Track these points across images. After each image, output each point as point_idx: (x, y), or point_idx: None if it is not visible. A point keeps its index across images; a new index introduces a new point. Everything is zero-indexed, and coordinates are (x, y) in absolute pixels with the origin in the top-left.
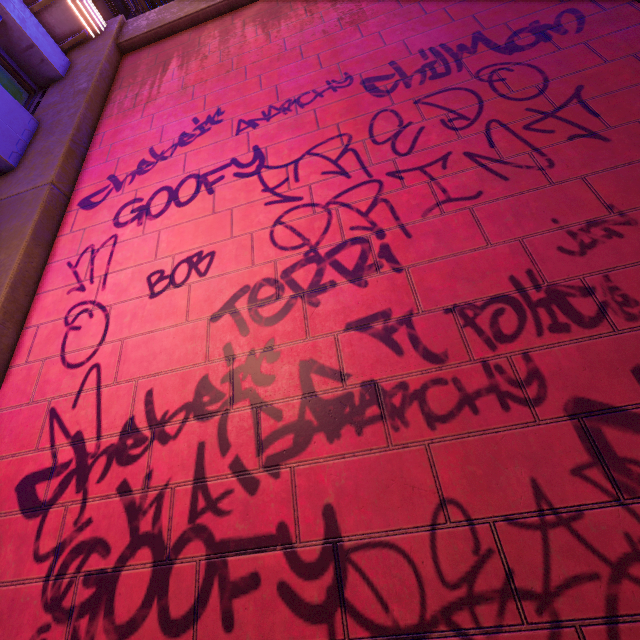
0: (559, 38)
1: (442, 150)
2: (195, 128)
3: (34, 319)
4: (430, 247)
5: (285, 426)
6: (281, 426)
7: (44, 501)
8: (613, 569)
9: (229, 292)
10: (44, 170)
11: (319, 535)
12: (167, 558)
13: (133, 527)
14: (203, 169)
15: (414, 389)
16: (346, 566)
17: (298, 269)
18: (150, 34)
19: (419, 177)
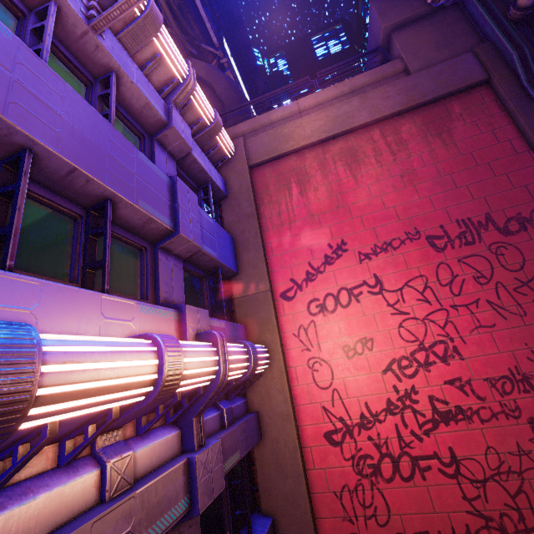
0: (531, 230)
1: (475, 296)
2: (332, 252)
3: (290, 363)
4: (474, 350)
5: (428, 420)
6: (426, 420)
7: (338, 441)
8: None
9: (387, 361)
10: (260, 279)
11: (448, 455)
12: (396, 461)
13: (379, 451)
14: (348, 285)
15: (474, 410)
16: (459, 464)
17: (417, 353)
18: (269, 159)
19: (466, 311)
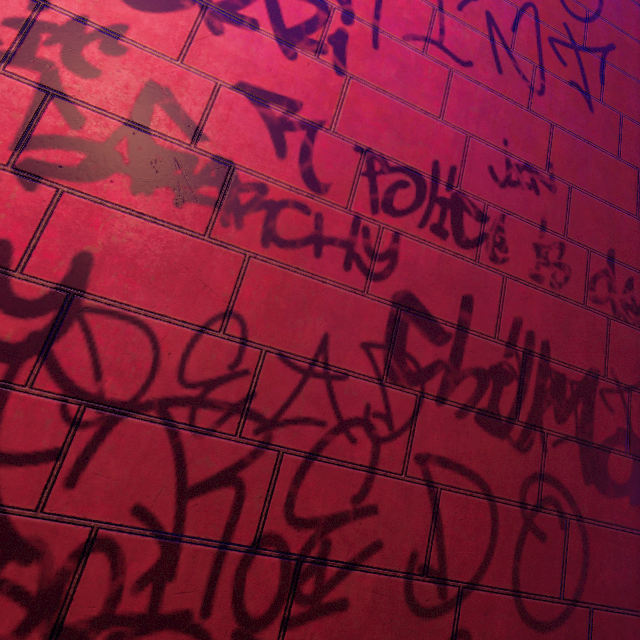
0: None
1: None
2: None
3: None
4: (388, 75)
5: (79, 140)
6: (73, 136)
7: None
8: (340, 424)
9: None
10: None
11: (54, 278)
12: None
13: None
14: None
15: (272, 199)
16: (72, 322)
17: None
18: None
19: None
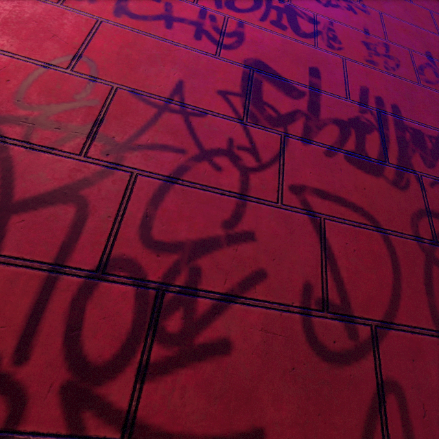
0: None
1: None
2: None
3: None
4: None
5: None
6: None
7: None
8: (201, 153)
9: None
10: None
11: None
12: None
13: None
14: None
15: None
16: None
17: None
18: None
19: None
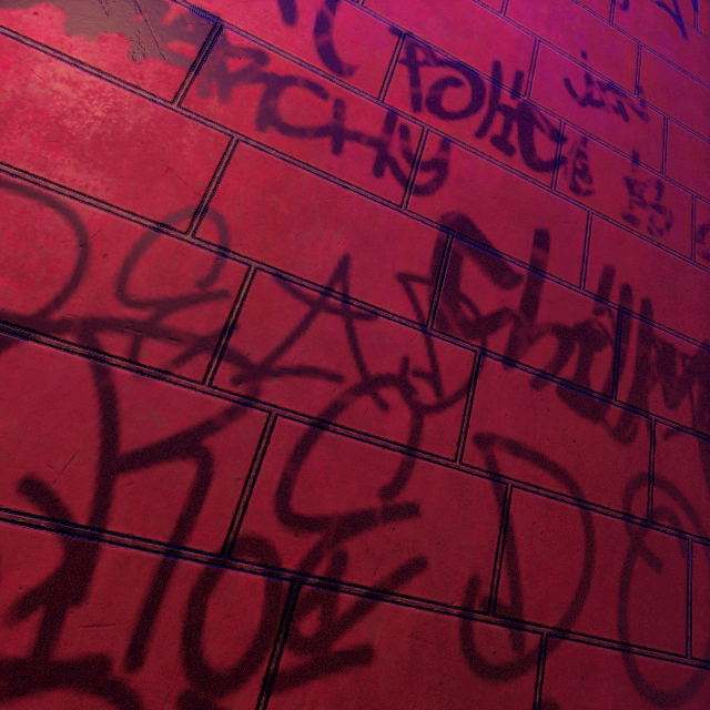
0: None
1: None
2: None
3: None
4: None
5: None
6: None
7: None
8: (364, 381)
9: None
10: None
11: None
12: None
13: None
14: None
15: (273, 71)
16: None
17: None
18: None
19: None
